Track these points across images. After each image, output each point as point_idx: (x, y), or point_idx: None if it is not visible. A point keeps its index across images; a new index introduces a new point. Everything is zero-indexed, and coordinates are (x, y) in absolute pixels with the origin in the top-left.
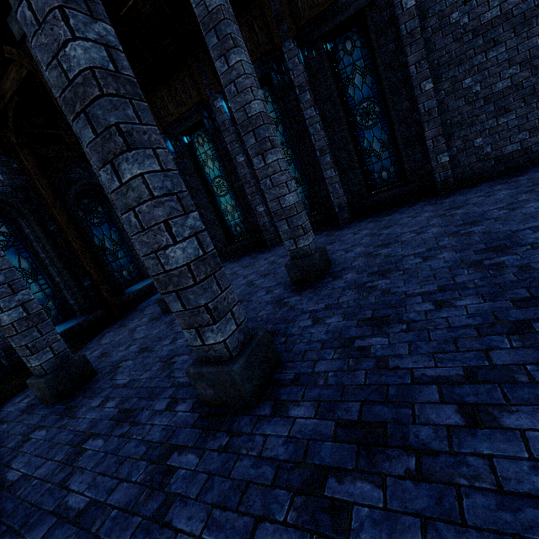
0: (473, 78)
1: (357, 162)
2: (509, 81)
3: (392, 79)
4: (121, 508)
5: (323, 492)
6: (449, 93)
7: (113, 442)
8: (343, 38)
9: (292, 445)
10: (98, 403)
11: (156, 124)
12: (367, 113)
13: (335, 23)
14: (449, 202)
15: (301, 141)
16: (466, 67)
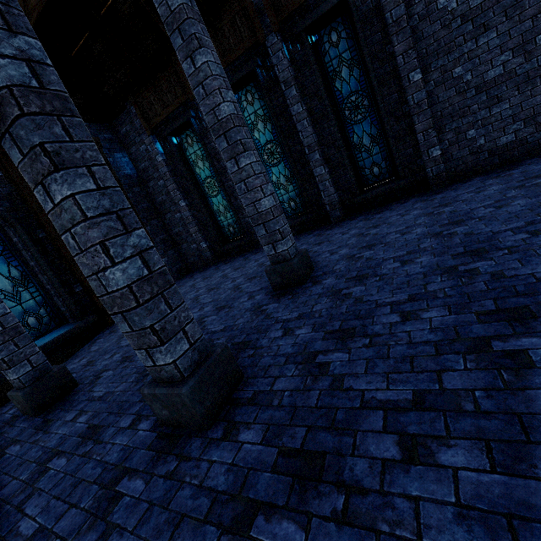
0: (464, 67)
1: (347, 158)
2: (502, 68)
3: (379, 71)
4: (64, 537)
5: (250, 531)
6: (439, 84)
7: (74, 462)
8: (328, 29)
9: (233, 474)
10: (71, 417)
11: (144, 125)
12: (356, 107)
13: (318, 14)
14: (439, 198)
15: (290, 138)
16: (455, 55)
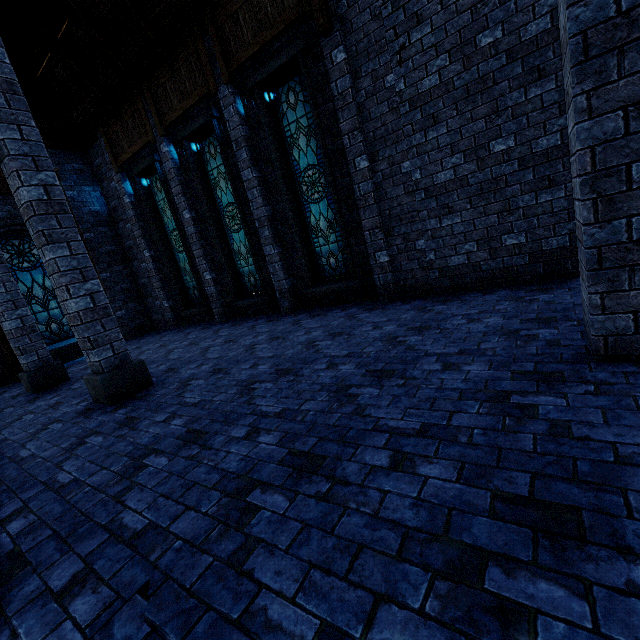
0: (413, 162)
1: (299, 241)
2: (453, 172)
3: (331, 147)
4: None
5: None
6: (387, 177)
7: None
8: (286, 87)
9: None
10: None
11: (112, 161)
12: (313, 183)
13: (269, 70)
14: (355, 320)
15: (246, 205)
16: (404, 147)
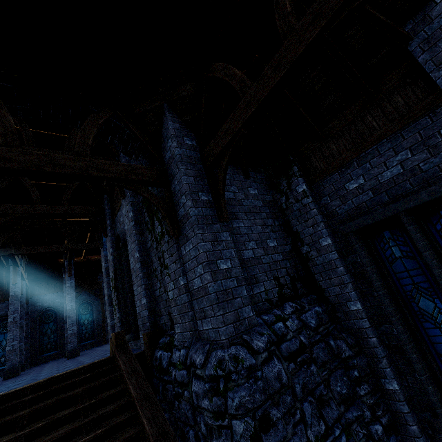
0: None
1: None
2: None
3: None
4: None
5: None
6: None
7: None
8: None
9: None
10: None
11: None
12: None
13: None
14: None
15: None
16: None
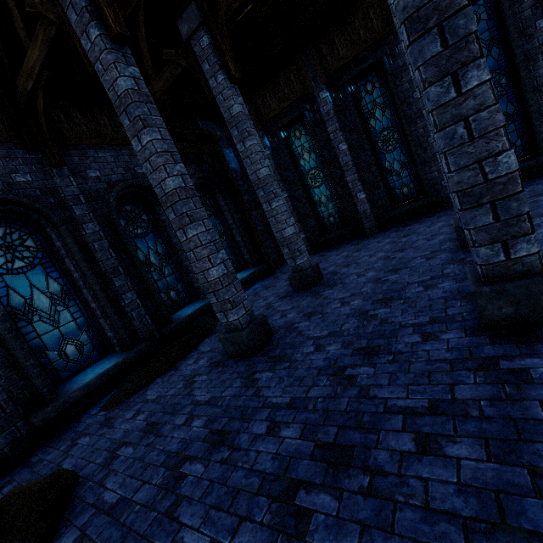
0: None
1: None
2: None
3: (525, 47)
4: (489, 399)
5: None
6: None
7: (387, 366)
8: None
9: None
10: (312, 349)
11: (256, 121)
12: None
13: None
14: None
15: (412, 122)
16: None
